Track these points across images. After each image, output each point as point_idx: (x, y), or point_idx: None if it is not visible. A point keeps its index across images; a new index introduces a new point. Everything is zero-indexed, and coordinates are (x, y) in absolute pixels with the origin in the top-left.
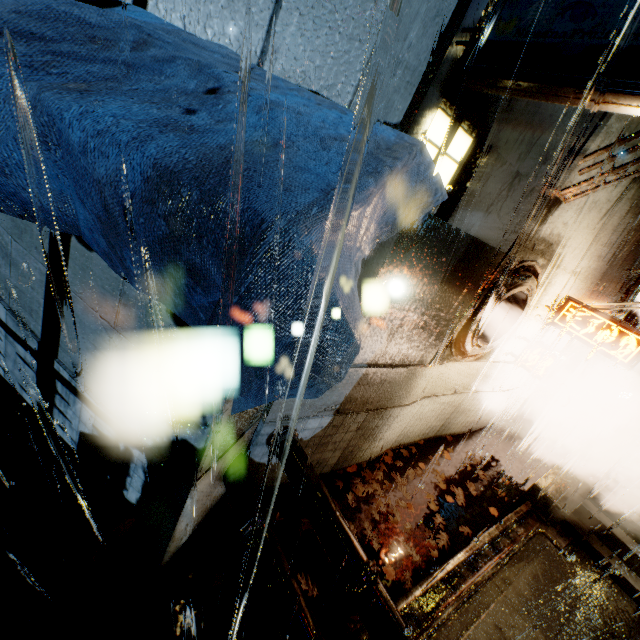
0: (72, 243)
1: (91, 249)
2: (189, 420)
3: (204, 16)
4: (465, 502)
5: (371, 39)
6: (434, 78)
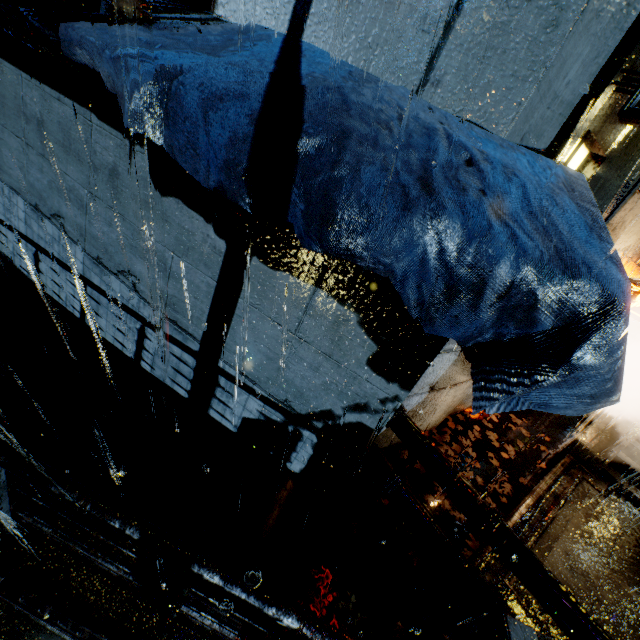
0: (252, 262)
1: (276, 269)
2: (367, 407)
3: (363, 48)
4: (517, 457)
5: (533, 77)
6: (588, 113)
